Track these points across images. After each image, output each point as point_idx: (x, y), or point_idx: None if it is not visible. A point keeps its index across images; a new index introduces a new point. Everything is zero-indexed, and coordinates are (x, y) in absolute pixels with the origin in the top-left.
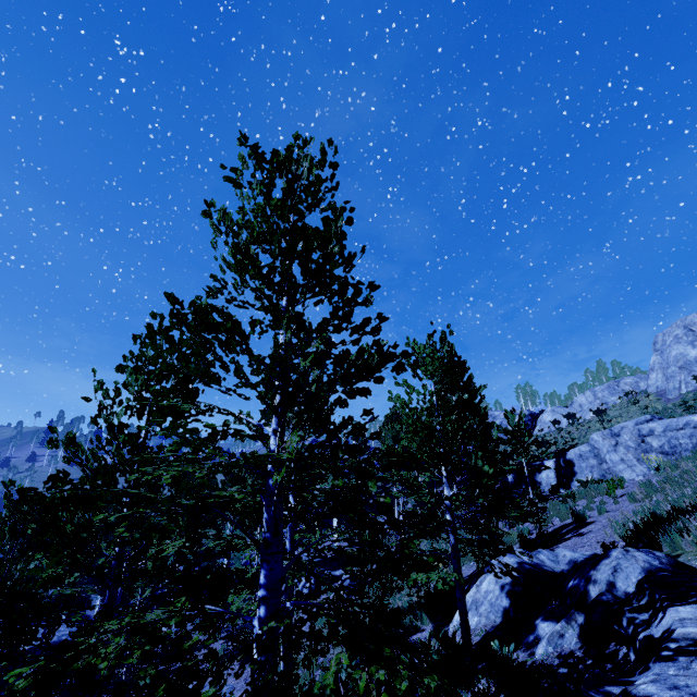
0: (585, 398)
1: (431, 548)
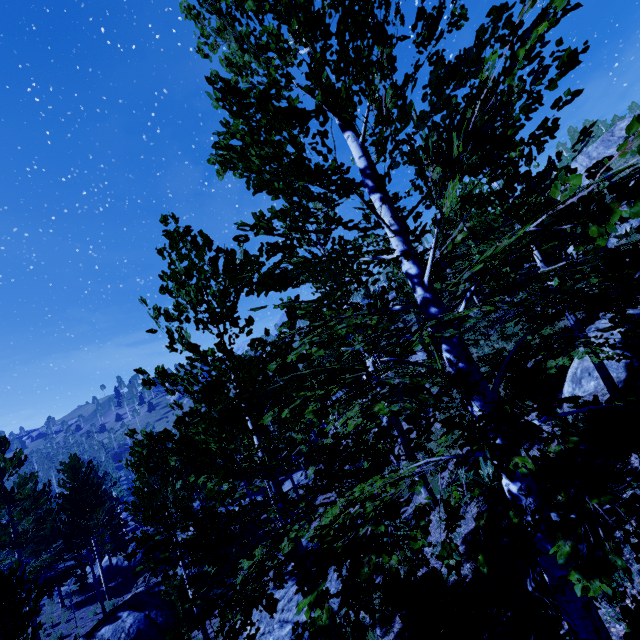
0: (578, 164)
1: (492, 350)
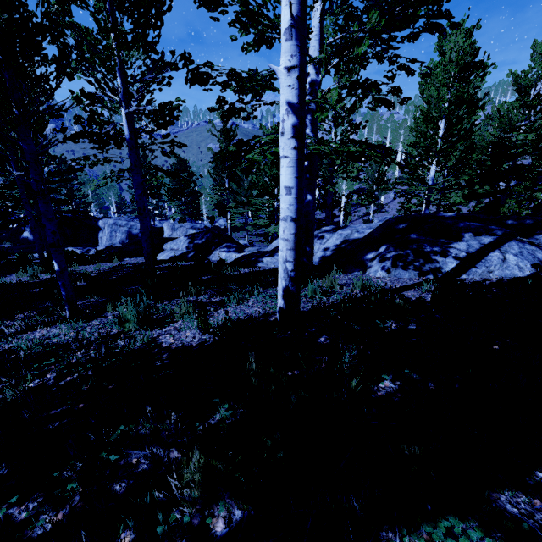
0: None
1: None
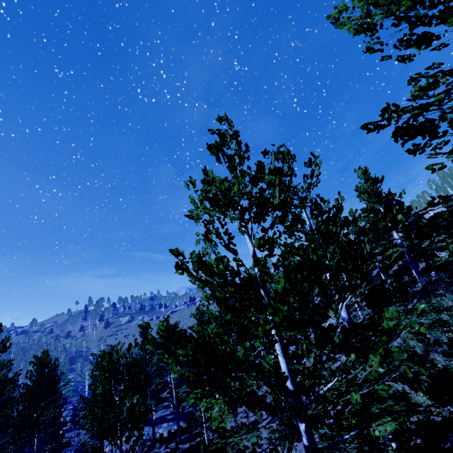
0: None
1: (431, 319)
